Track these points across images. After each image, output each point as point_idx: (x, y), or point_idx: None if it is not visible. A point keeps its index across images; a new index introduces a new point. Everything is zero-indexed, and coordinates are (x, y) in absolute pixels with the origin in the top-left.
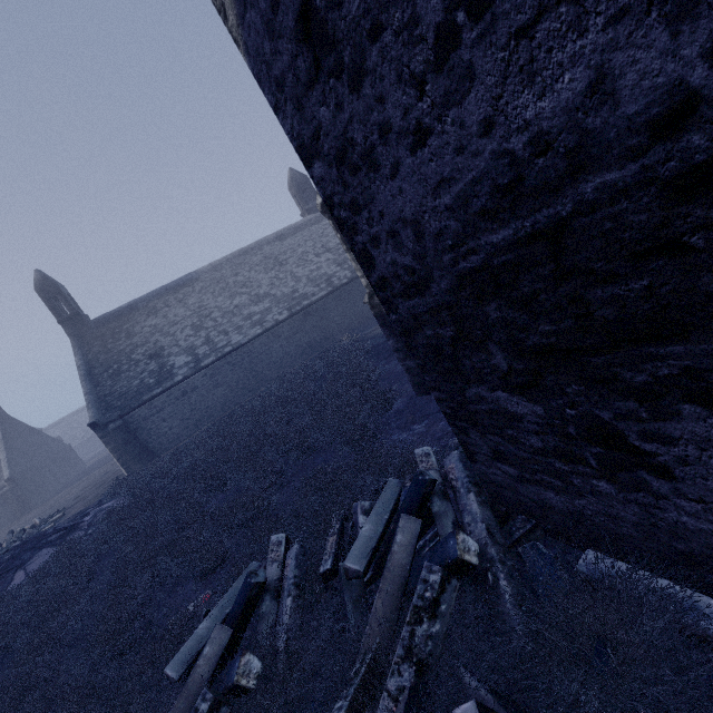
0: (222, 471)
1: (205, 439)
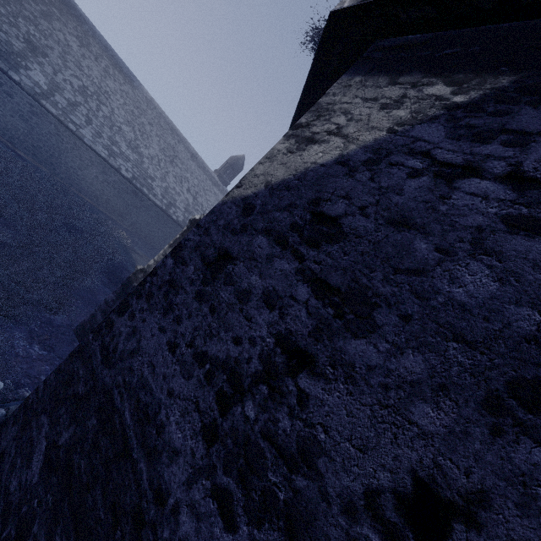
0: None
1: None
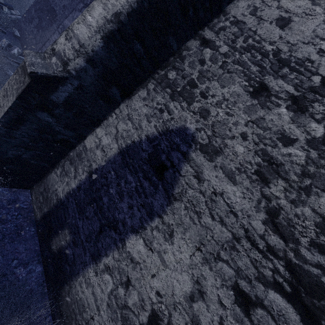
0: None
1: None
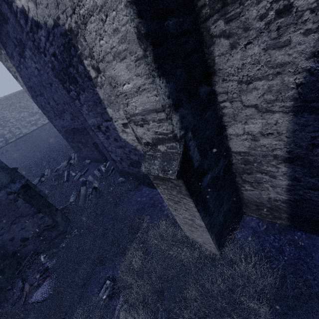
0: (30, 169)
1: (19, 166)
